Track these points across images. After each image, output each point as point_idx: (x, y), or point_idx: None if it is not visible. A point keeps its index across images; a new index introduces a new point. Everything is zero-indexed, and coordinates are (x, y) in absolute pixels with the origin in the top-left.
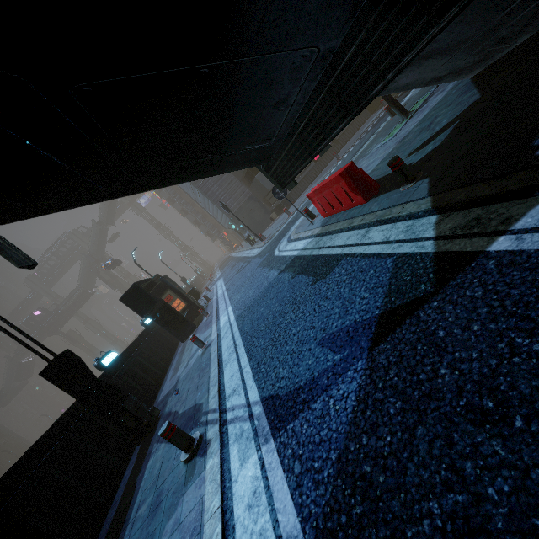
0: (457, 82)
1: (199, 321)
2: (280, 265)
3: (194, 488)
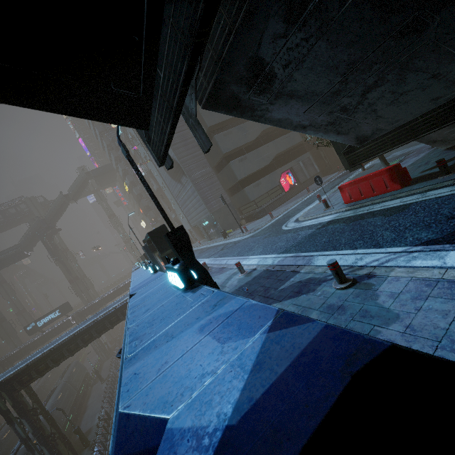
0: (430, 152)
1: None
2: (312, 227)
3: (388, 284)
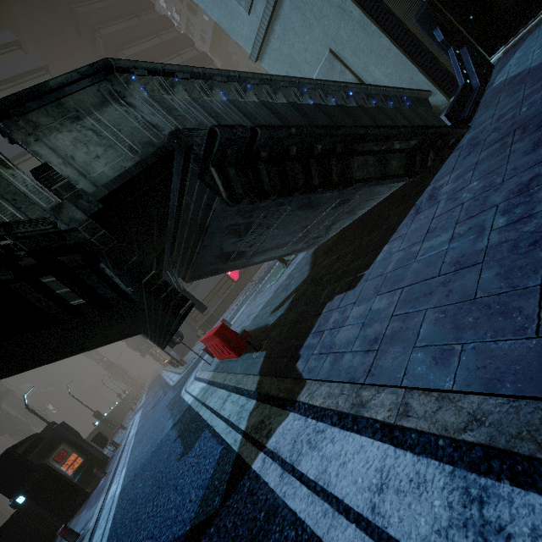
0: None
1: (96, 483)
2: (177, 414)
3: None
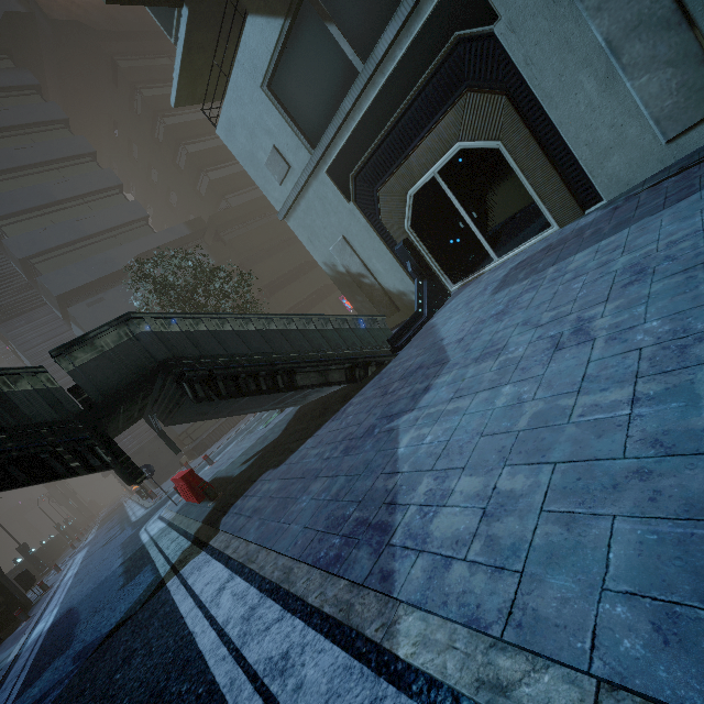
0: None
1: (12, 629)
2: (129, 553)
3: None
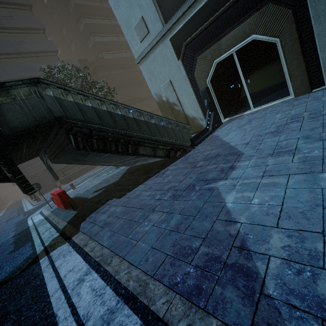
0: None
1: None
2: (19, 230)
3: None
